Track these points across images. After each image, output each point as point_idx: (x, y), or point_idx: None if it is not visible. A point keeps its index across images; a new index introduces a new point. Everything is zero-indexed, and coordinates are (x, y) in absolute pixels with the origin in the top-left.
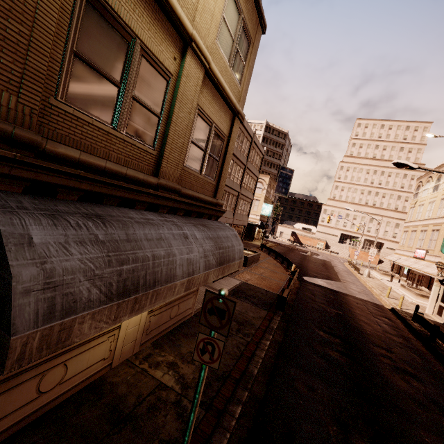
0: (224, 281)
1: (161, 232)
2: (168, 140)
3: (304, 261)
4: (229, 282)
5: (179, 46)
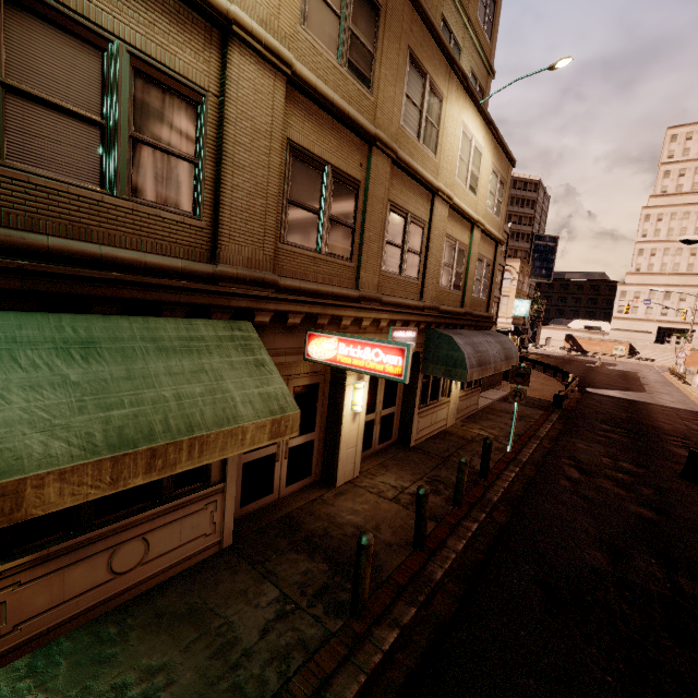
0: (490, 392)
1: (479, 339)
2: (467, 284)
3: (588, 373)
4: (496, 393)
5: (470, 228)
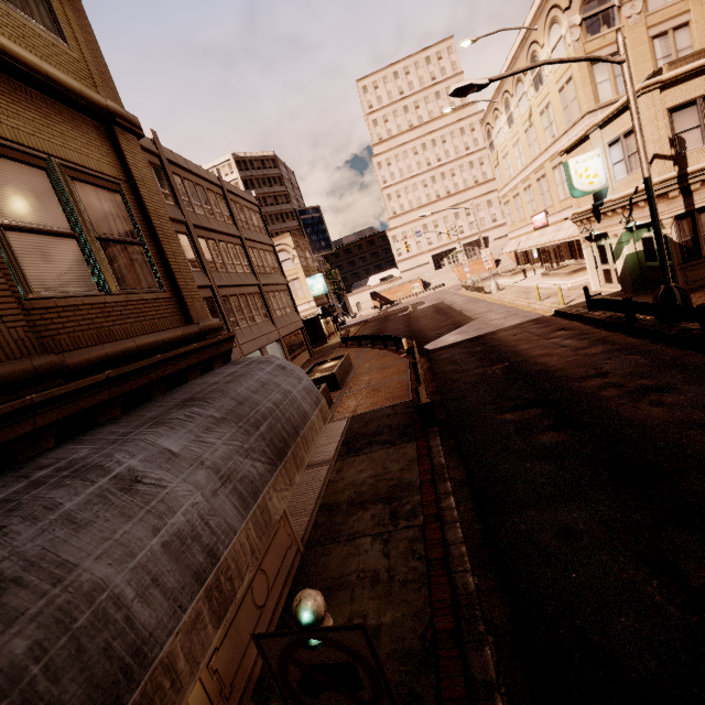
0: (321, 438)
1: None
2: None
3: (411, 323)
4: (330, 433)
5: None
